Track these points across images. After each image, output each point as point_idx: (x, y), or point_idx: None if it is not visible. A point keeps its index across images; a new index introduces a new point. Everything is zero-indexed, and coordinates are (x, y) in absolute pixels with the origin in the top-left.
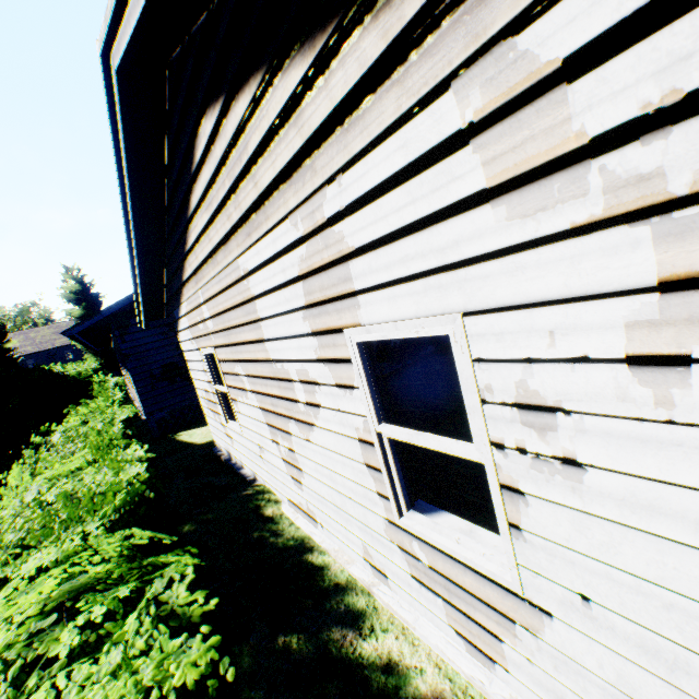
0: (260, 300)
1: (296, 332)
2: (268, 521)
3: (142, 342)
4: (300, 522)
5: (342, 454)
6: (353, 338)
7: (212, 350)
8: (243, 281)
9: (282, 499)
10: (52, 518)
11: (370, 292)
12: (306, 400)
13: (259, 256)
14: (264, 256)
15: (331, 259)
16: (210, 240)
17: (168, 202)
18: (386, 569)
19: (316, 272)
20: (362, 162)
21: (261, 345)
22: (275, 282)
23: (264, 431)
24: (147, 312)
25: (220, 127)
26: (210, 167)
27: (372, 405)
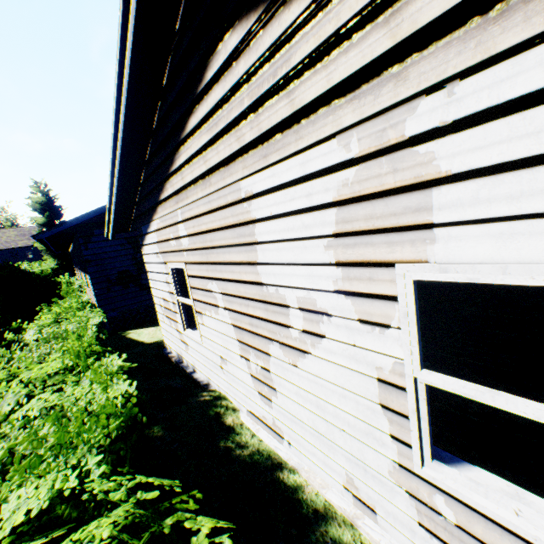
0: (262, 224)
1: (309, 260)
2: (230, 431)
3: (102, 250)
4: (262, 435)
5: (344, 388)
6: (409, 274)
7: (182, 265)
8: (241, 203)
9: (239, 408)
10: (38, 447)
11: (463, 225)
12: (303, 327)
13: (274, 178)
14: (282, 178)
15: (399, 184)
16: (205, 162)
17: (157, 124)
18: (376, 506)
19: (365, 198)
20: (511, 60)
21: (251, 268)
22: (292, 206)
23: (232, 346)
24: (116, 225)
25: (251, 39)
26: (224, 85)
27: (418, 349)
